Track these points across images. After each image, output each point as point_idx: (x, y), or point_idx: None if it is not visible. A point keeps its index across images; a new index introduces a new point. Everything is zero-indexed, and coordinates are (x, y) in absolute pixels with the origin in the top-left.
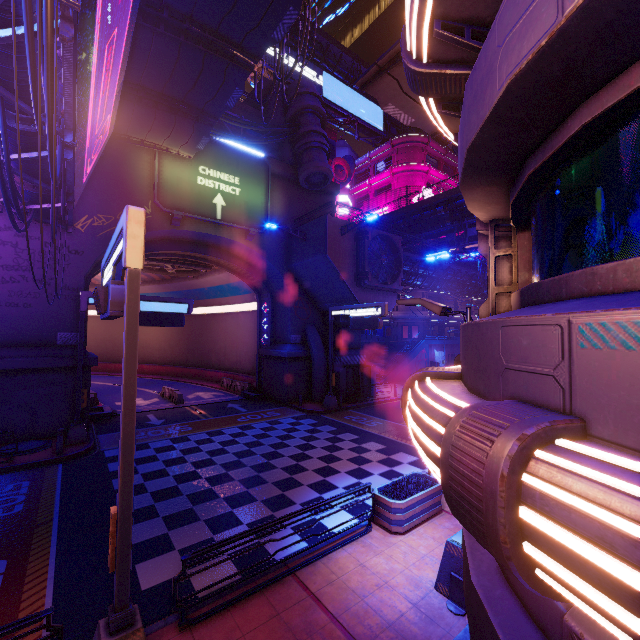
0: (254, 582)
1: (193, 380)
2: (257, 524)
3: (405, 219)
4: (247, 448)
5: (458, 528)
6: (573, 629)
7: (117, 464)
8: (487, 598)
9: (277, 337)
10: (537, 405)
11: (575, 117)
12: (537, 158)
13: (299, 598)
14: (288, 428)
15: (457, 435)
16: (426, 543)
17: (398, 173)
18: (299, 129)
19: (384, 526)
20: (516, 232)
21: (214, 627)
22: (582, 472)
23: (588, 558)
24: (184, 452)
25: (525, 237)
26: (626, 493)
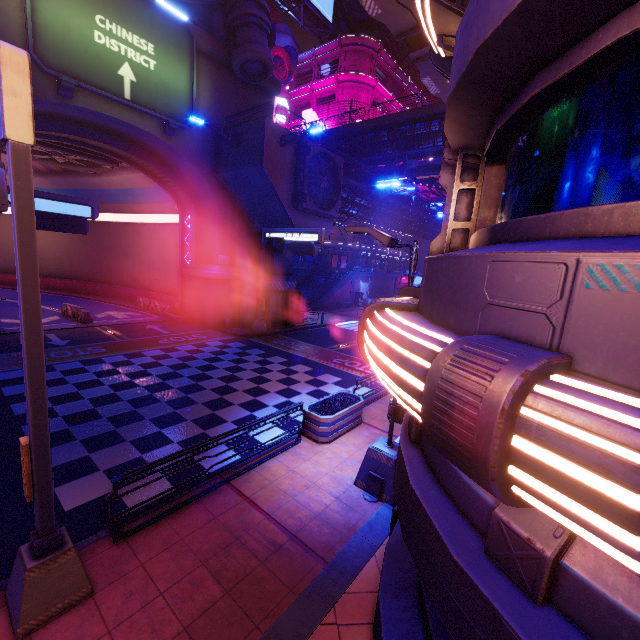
0: (189, 493)
1: (101, 298)
2: (188, 442)
3: (347, 139)
4: (172, 370)
5: (374, 436)
6: (501, 519)
7: (14, 388)
8: (424, 498)
9: (203, 256)
10: (520, 341)
11: (610, 27)
12: (548, 76)
13: (235, 503)
14: (216, 351)
15: (448, 369)
16: (348, 449)
17: (344, 82)
18: None
19: (312, 438)
20: (485, 165)
21: (151, 535)
22: (586, 407)
23: (583, 481)
24: (99, 375)
25: (493, 172)
26: (631, 427)
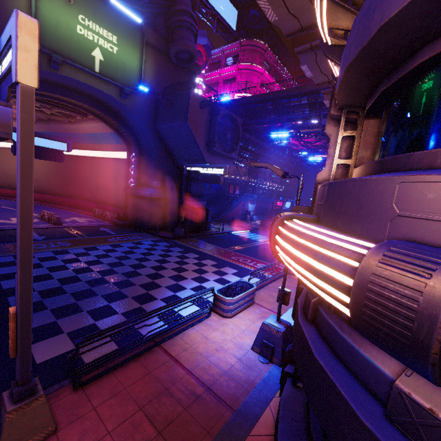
0: (130, 352)
1: (69, 208)
2: (129, 313)
3: (244, 107)
4: (118, 260)
5: (263, 313)
6: (403, 390)
7: (3, 269)
8: (327, 367)
9: (142, 181)
10: (433, 246)
11: None
12: (436, 47)
13: (164, 361)
14: (149, 248)
15: (380, 266)
16: (245, 322)
17: (242, 69)
18: (173, 5)
19: (219, 313)
20: (364, 119)
21: (102, 385)
22: None
23: None
24: (65, 262)
25: (370, 124)
26: None
